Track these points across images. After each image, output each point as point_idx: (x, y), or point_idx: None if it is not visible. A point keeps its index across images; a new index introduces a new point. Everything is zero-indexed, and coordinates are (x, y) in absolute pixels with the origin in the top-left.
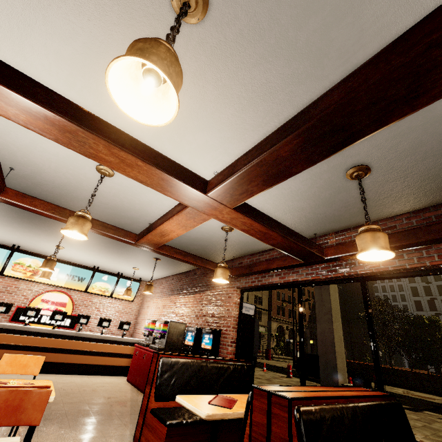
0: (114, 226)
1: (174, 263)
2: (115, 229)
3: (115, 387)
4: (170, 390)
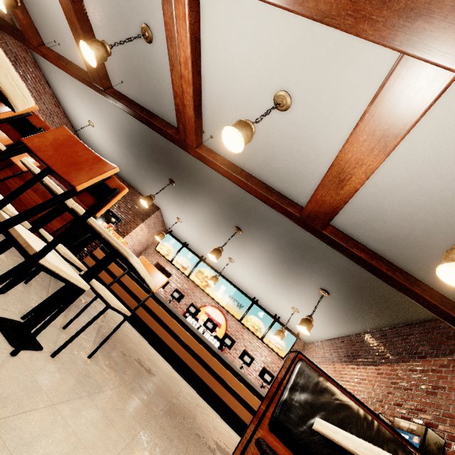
0: (279, 192)
1: (348, 306)
2: (279, 196)
3: (233, 441)
4: (304, 433)
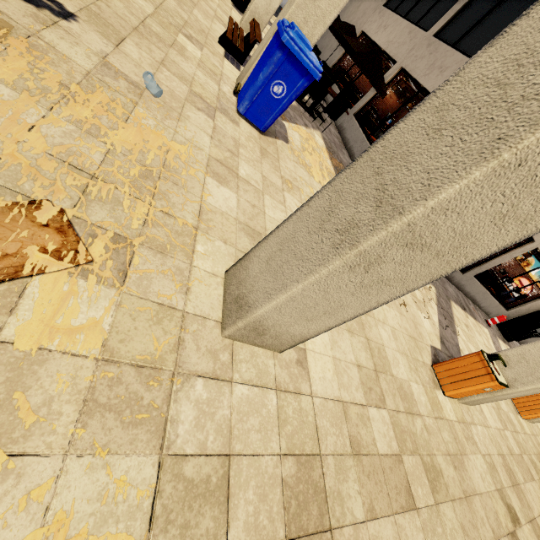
0: None
1: None
2: None
3: None
4: None
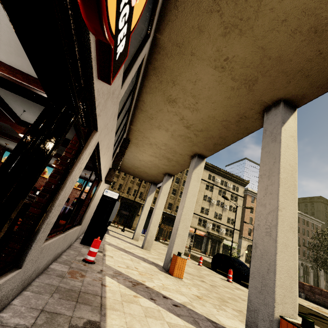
0: None
1: None
2: None
3: None
4: None
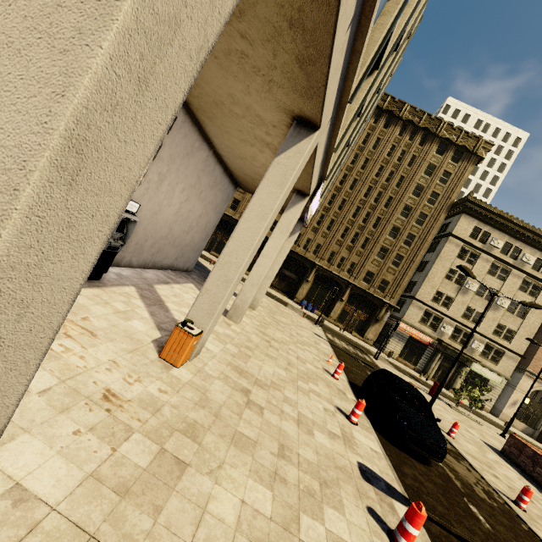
0: None
1: None
2: None
3: None
4: None
